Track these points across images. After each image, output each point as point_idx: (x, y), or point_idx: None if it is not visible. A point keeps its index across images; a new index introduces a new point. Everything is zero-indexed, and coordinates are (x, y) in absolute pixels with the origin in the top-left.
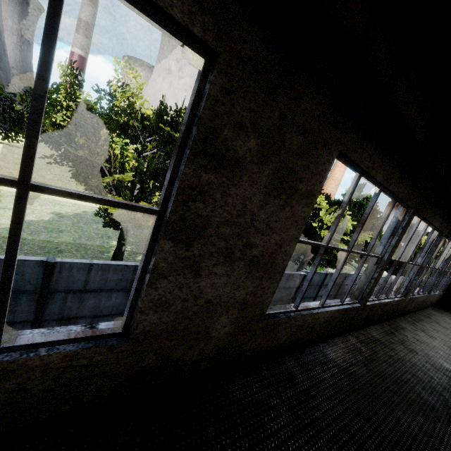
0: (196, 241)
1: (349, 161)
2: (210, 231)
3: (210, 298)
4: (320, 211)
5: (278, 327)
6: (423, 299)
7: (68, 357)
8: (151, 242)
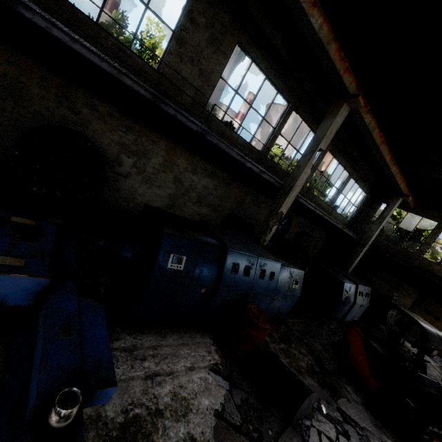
0: (183, 47)
1: (245, 50)
2: (187, 46)
3: (184, 76)
4: (276, 158)
5: (211, 121)
6: (323, 206)
7: (143, 65)
8: (170, 40)
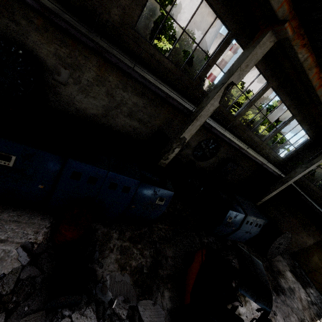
0: None
1: None
2: None
3: None
4: (233, 89)
5: (140, 43)
6: (256, 141)
7: None
8: None
